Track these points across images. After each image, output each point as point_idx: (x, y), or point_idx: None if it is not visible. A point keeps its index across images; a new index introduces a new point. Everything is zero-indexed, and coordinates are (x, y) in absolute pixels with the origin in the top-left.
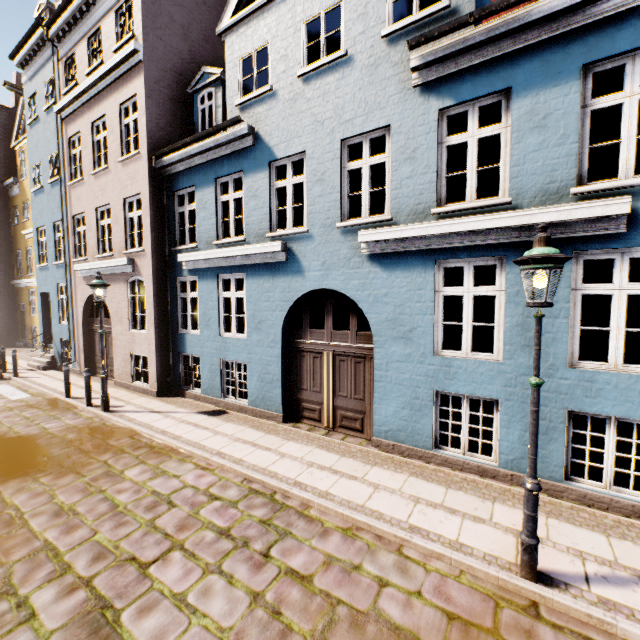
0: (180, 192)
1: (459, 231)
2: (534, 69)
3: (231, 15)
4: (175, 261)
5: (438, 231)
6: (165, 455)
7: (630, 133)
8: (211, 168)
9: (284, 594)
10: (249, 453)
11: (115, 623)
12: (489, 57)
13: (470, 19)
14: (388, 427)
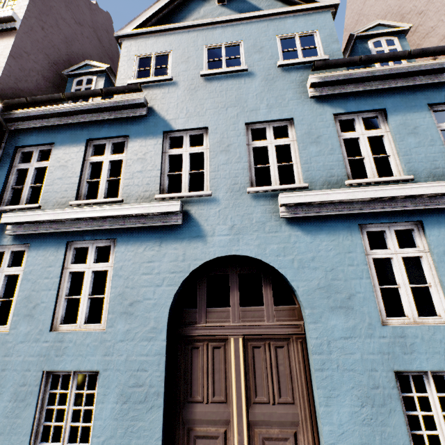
0: (27, 148)
1: (384, 196)
2: (397, 101)
3: (133, 28)
4: None
5: (365, 196)
6: None
7: None
8: (84, 129)
9: None
10: None
11: None
12: (366, 89)
13: (359, 60)
14: (347, 442)
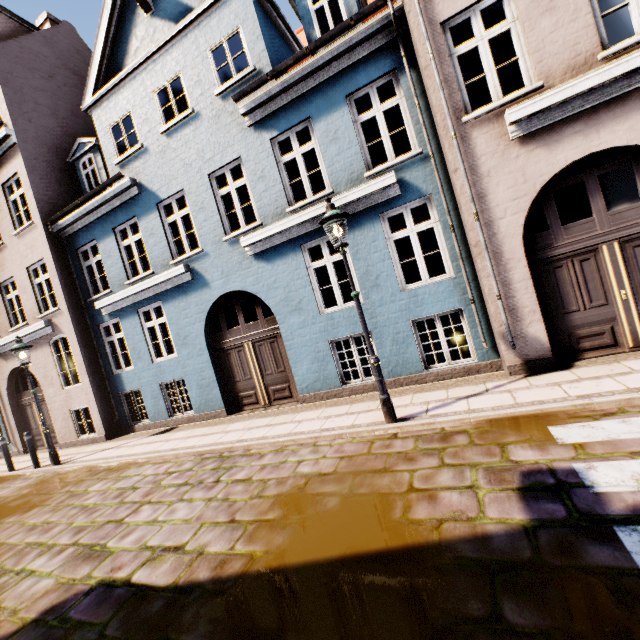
0: (83, 248)
1: (307, 220)
2: (320, 103)
3: (92, 94)
4: (94, 311)
5: (293, 223)
6: (124, 469)
7: (385, 133)
8: (107, 221)
9: (231, 491)
10: (199, 440)
11: (103, 549)
12: (290, 100)
13: (268, 78)
14: (307, 383)
